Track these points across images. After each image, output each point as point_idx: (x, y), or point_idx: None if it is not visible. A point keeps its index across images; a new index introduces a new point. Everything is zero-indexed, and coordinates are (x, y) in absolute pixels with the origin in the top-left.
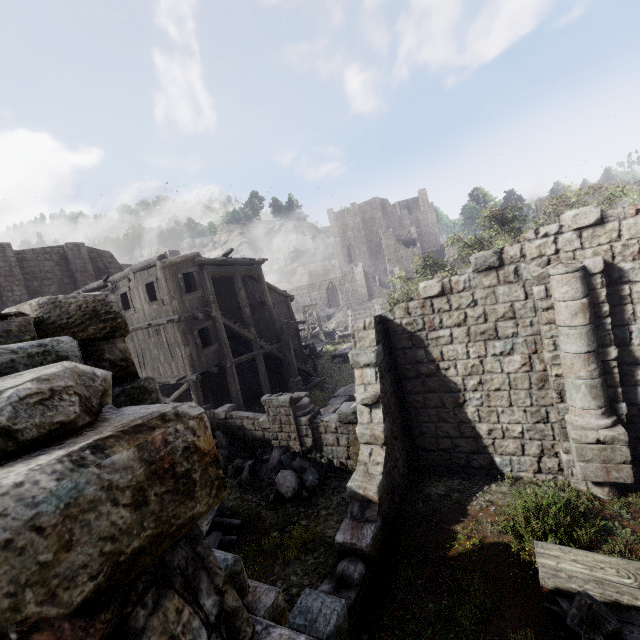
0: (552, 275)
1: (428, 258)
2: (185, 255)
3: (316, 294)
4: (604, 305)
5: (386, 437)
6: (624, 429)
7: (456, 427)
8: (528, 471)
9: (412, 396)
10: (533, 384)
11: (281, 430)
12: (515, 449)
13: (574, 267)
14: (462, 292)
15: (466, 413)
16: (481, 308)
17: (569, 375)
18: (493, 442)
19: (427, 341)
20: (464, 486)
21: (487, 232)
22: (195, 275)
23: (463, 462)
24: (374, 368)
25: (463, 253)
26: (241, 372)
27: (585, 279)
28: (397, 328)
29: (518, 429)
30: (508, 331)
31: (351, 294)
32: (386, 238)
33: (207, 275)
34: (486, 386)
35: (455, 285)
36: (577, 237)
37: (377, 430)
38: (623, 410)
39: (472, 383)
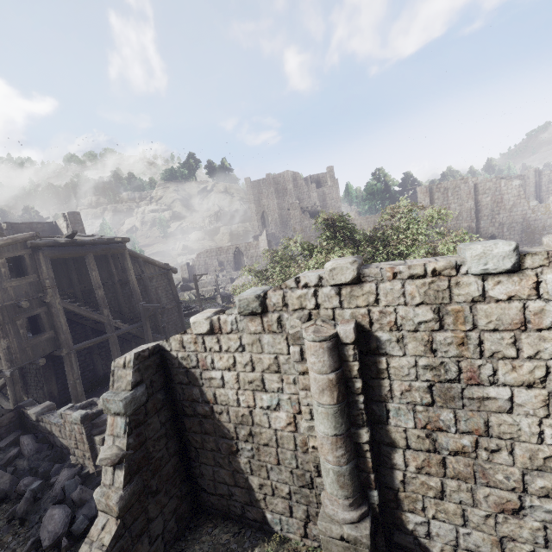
0: (304, 338)
1: (275, 254)
2: (12, 237)
3: (224, 257)
4: (357, 381)
5: (123, 507)
6: (369, 528)
7: (231, 475)
8: (296, 534)
9: (191, 434)
10: (298, 446)
11: (77, 447)
12: (284, 509)
13: (321, 336)
14: (230, 334)
15: (239, 463)
16: (248, 355)
17: (321, 454)
18: (264, 497)
19: (201, 380)
20: (227, 549)
21: (319, 239)
22: (26, 258)
23: (239, 511)
24: (125, 418)
25: (285, 263)
26: (100, 350)
27: (335, 350)
28: (174, 361)
29: (286, 489)
30: (274, 385)
31: (255, 259)
32: (293, 209)
33: (43, 258)
34: (256, 439)
35: (223, 325)
36: (336, 294)
37: (111, 500)
38: (375, 499)
39: (243, 433)
